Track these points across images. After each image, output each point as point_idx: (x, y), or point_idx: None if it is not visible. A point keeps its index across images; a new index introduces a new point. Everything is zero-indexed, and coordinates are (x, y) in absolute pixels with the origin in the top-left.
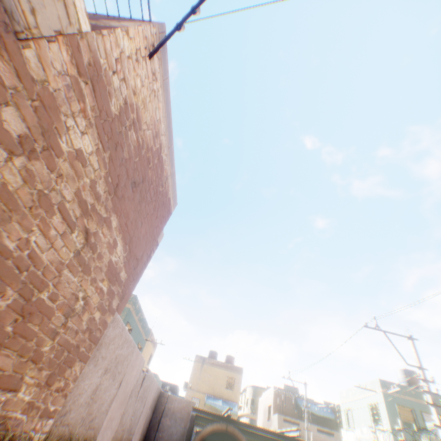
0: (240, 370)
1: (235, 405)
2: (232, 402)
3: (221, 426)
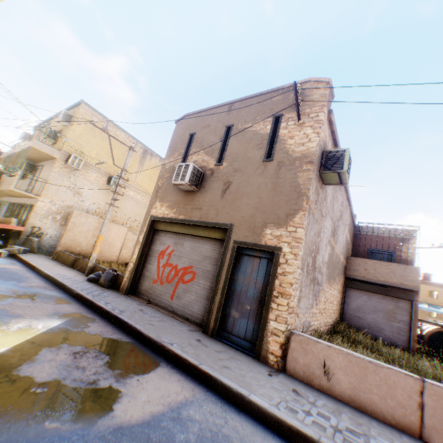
0: (440, 286)
1: (439, 308)
2: (436, 307)
3: (442, 330)
